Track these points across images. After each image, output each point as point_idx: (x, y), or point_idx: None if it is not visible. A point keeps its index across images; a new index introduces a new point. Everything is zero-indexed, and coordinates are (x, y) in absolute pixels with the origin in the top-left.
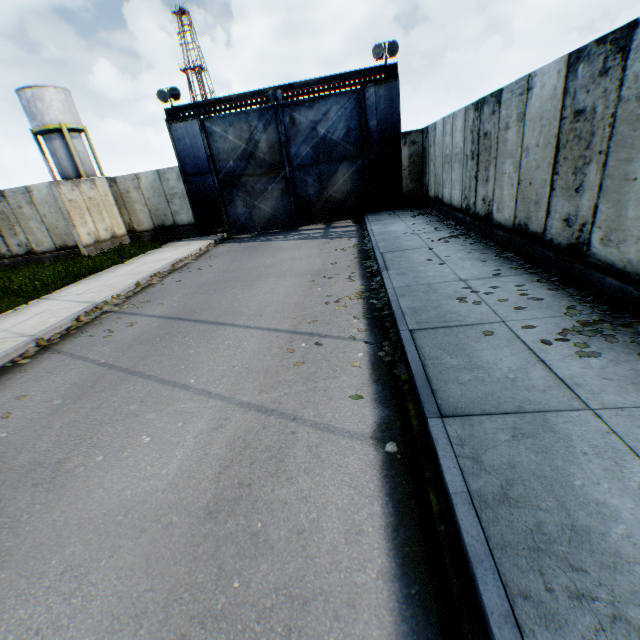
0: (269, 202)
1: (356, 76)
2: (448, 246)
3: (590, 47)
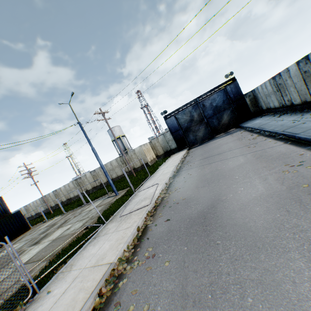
0: (201, 132)
1: (221, 85)
2: (281, 117)
3: (299, 60)
